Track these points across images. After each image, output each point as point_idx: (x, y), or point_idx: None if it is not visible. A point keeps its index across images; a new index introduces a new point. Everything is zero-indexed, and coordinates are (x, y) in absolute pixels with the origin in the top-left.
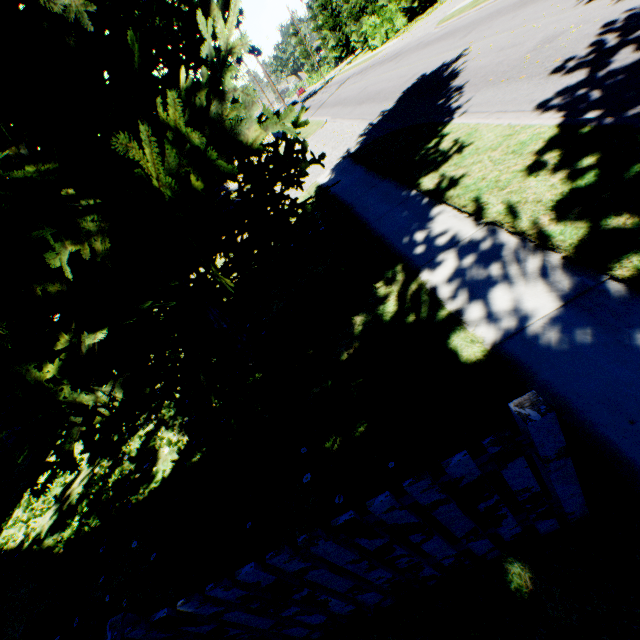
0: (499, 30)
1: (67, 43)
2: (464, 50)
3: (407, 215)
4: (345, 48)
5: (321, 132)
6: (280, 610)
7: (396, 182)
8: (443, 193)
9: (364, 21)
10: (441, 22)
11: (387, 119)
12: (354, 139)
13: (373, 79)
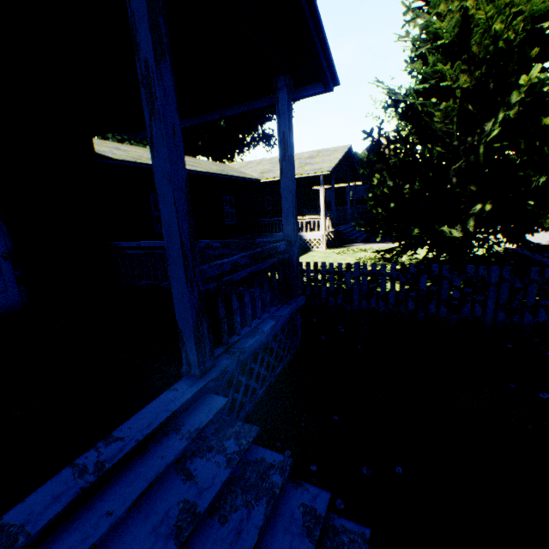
0: None
1: None
2: None
3: None
4: None
5: None
6: (544, 298)
7: None
8: None
9: None
10: None
11: None
12: (545, 240)
13: None
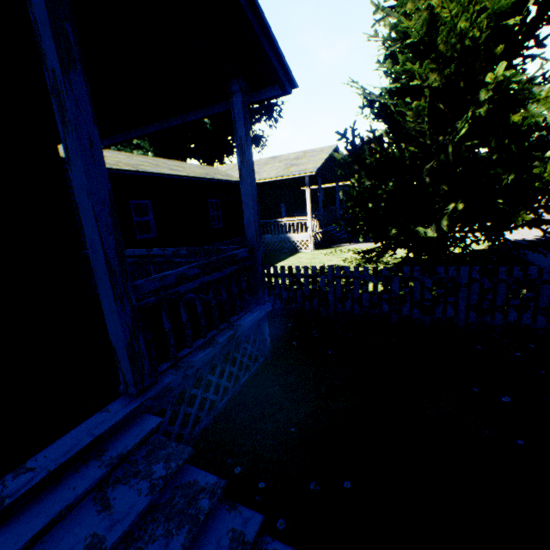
0: None
1: (520, 129)
2: None
3: None
4: None
5: None
6: (513, 298)
7: None
8: None
9: None
10: None
11: None
12: (530, 236)
13: None
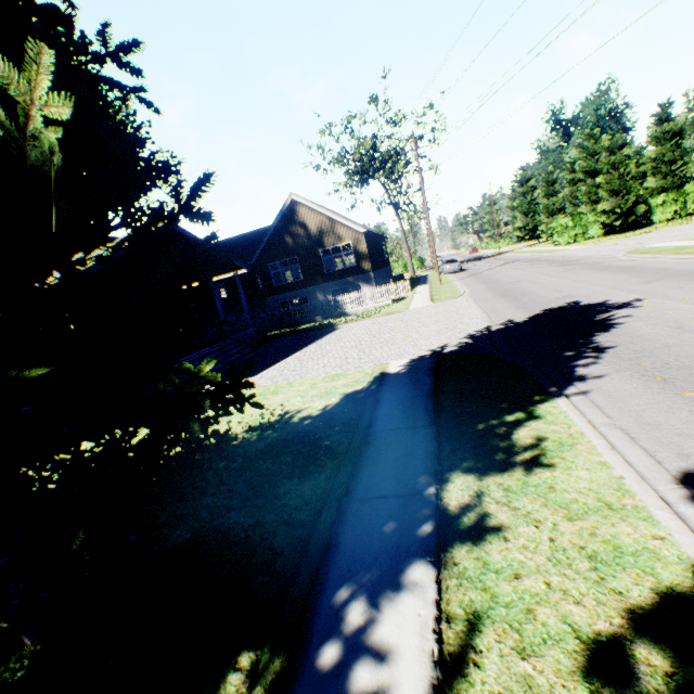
0: (690, 297)
1: None
2: (636, 299)
3: (389, 533)
4: (530, 232)
5: (448, 303)
6: None
7: (433, 446)
8: (453, 539)
9: (558, 218)
10: (633, 251)
11: (505, 333)
12: (461, 335)
13: (533, 275)
